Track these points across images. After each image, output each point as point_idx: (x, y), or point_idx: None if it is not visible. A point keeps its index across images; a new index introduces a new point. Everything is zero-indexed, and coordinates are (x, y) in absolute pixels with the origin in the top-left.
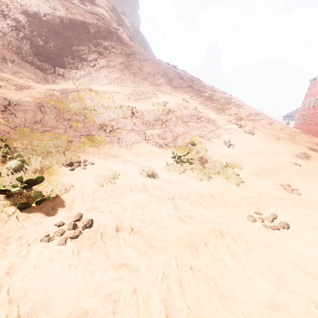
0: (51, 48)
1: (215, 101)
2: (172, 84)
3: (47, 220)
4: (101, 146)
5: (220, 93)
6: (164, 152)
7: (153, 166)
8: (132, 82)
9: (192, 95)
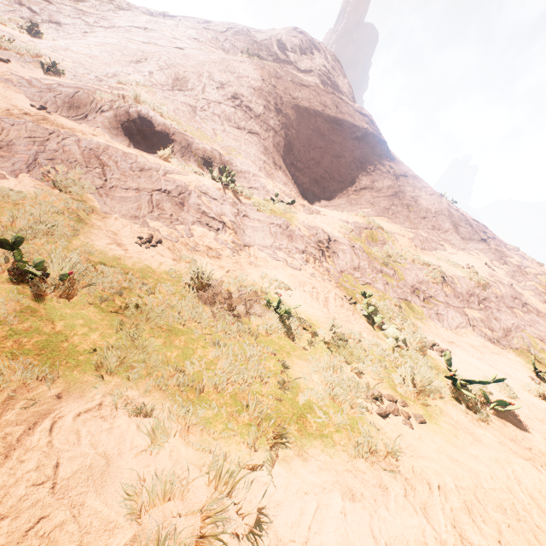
0: (311, 153)
1: (531, 277)
2: (458, 233)
3: (528, 436)
4: (425, 321)
5: (534, 264)
6: (504, 354)
7: (518, 378)
8: (407, 219)
9: (490, 256)
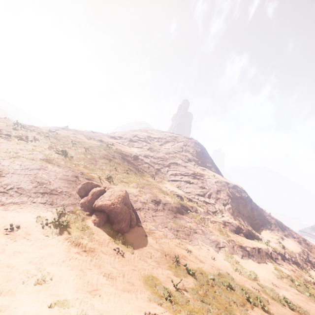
0: (243, 211)
1: (302, 242)
2: (280, 229)
3: None
4: (307, 271)
5: (299, 235)
6: None
7: None
8: (271, 229)
9: (291, 236)
